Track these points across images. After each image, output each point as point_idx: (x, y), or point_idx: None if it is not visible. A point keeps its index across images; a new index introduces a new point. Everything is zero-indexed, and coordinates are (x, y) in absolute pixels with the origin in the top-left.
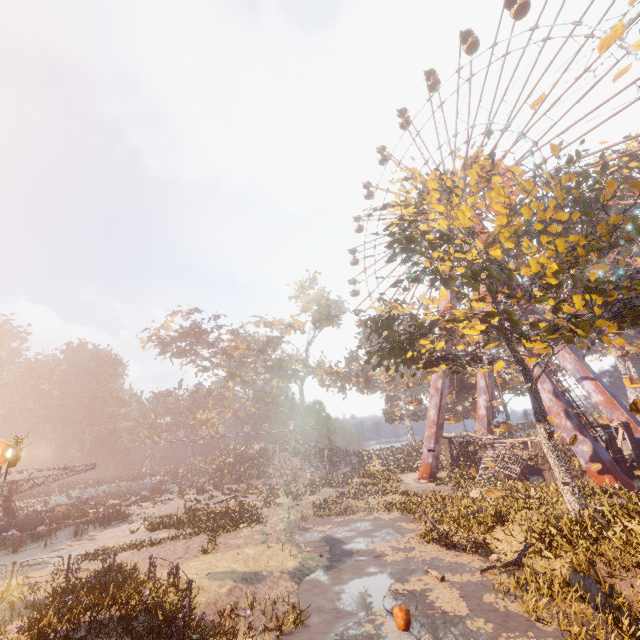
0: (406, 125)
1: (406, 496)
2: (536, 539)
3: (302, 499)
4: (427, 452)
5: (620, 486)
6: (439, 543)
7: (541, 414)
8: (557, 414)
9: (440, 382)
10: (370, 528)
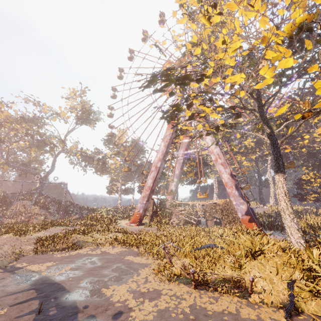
0: None
1: (126, 234)
2: (309, 277)
3: (26, 235)
4: (140, 206)
5: (260, 229)
6: (182, 281)
7: (283, 166)
8: (231, 186)
9: (159, 163)
10: (99, 264)
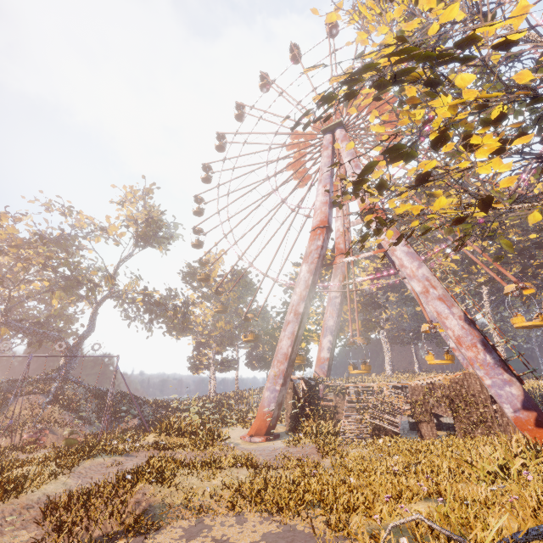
0: (298, 55)
1: (254, 469)
2: None
3: (19, 494)
4: (270, 397)
5: None
6: None
7: None
8: (473, 345)
9: (302, 305)
10: None
